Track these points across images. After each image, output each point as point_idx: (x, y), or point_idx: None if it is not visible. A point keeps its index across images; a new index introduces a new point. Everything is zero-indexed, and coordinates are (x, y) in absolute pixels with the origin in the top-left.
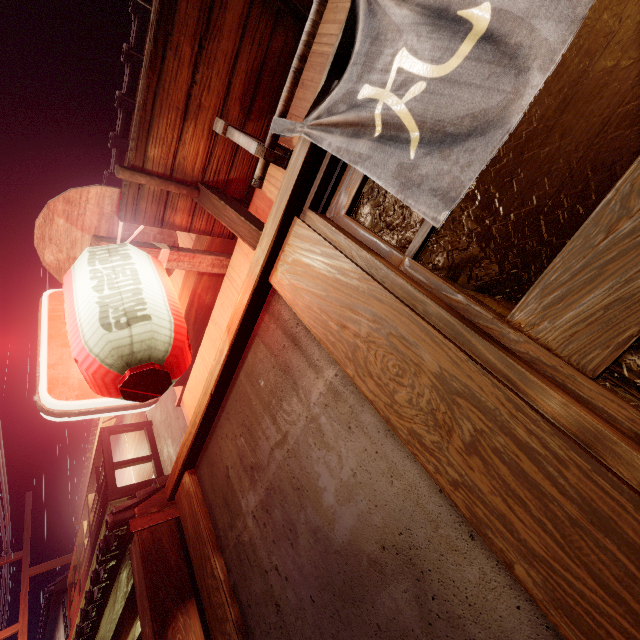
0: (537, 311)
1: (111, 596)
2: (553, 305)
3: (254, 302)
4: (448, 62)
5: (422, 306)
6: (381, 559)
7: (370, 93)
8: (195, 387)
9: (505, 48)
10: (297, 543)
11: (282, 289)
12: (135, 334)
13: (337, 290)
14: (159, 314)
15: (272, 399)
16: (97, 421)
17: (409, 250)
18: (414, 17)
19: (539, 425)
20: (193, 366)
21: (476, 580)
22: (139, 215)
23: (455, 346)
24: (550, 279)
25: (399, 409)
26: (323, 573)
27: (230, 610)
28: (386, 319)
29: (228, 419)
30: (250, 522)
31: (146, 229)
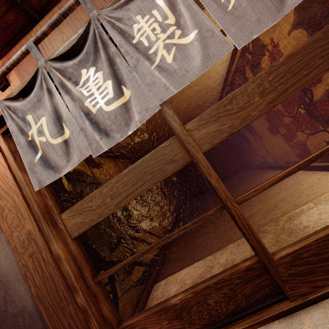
0: (68, 216)
1: None
2: (71, 216)
3: None
4: (54, 139)
5: (32, 205)
6: None
7: (31, 121)
8: None
9: (68, 150)
10: None
11: None
12: None
13: (2, 183)
14: None
15: None
16: None
17: None
18: (51, 111)
19: (48, 254)
20: None
21: (23, 290)
22: None
23: (36, 224)
24: (73, 209)
25: (13, 238)
26: None
27: None
28: (18, 205)
29: None
30: None
31: None
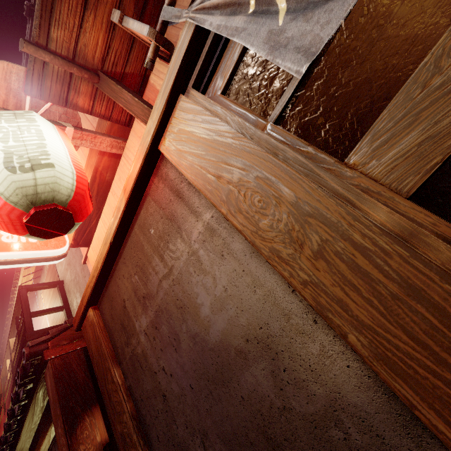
0: (368, 153)
1: (30, 411)
2: (380, 147)
3: (146, 166)
4: None
5: (282, 153)
6: (245, 349)
7: None
8: (98, 246)
9: None
10: (180, 348)
11: (169, 154)
12: (39, 178)
13: (214, 148)
14: (62, 165)
15: (160, 242)
16: (16, 283)
17: (271, 117)
18: None
19: (371, 229)
20: (96, 229)
21: (317, 352)
22: (44, 92)
23: (308, 179)
24: (379, 127)
25: (262, 233)
26: (200, 366)
27: (126, 405)
28: (254, 166)
29: (124, 263)
30: (142, 338)
31: (52, 108)
